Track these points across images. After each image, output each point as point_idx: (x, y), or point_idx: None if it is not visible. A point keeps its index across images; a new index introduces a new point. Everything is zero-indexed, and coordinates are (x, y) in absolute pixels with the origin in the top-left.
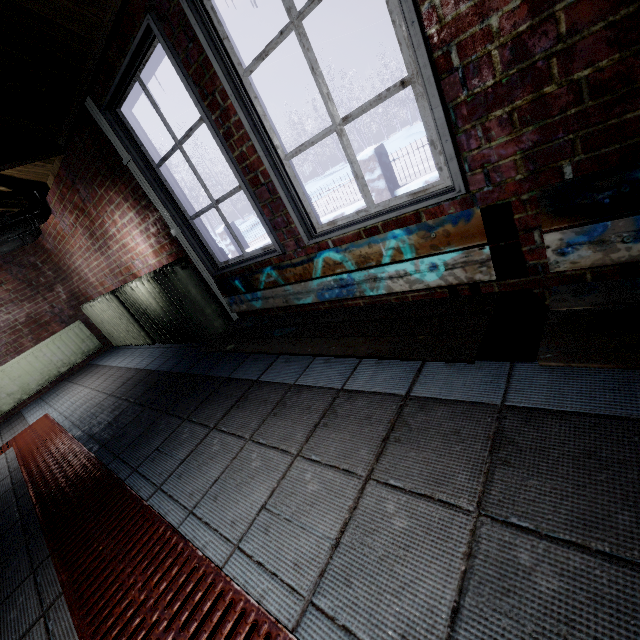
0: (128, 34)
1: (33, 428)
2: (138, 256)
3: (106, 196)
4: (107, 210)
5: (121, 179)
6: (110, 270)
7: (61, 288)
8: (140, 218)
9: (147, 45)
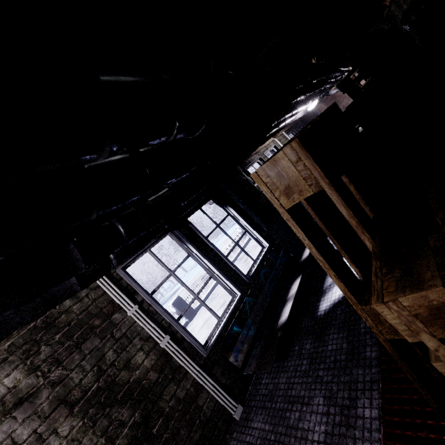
0: None
1: None
2: None
3: None
4: None
5: None
6: None
7: None
8: None
9: None
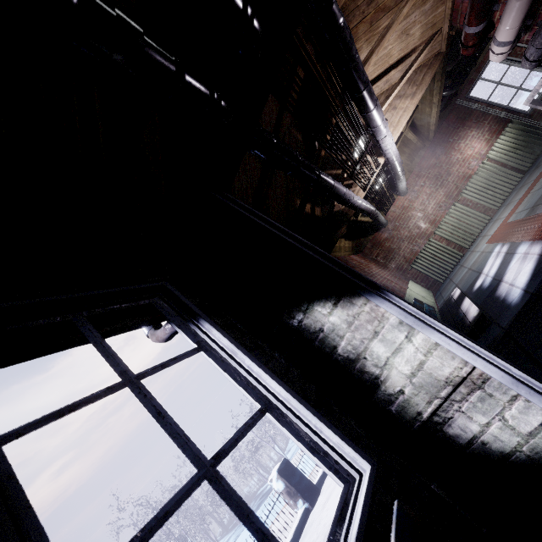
0: (481, 66)
1: (498, 229)
2: (474, 157)
3: (456, 138)
4: (455, 147)
5: (468, 120)
6: (446, 196)
7: (390, 267)
8: (478, 130)
9: (487, 65)
